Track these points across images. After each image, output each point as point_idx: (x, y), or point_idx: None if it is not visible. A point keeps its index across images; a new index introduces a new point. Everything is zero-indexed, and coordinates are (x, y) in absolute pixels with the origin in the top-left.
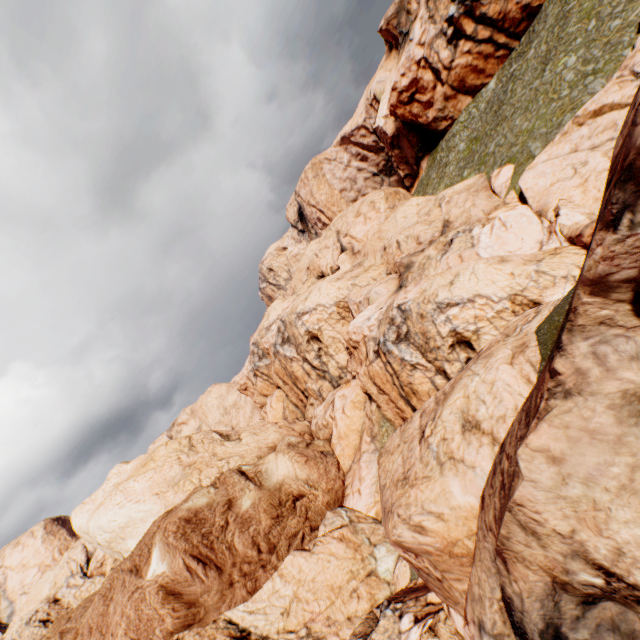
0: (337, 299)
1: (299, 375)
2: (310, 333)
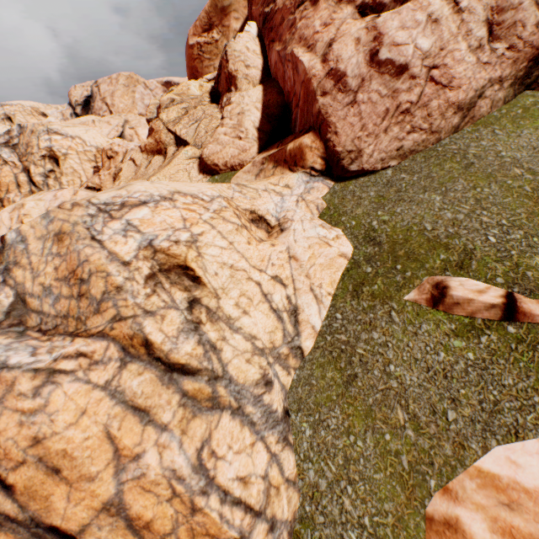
0: (102, 146)
1: (5, 181)
2: (52, 152)
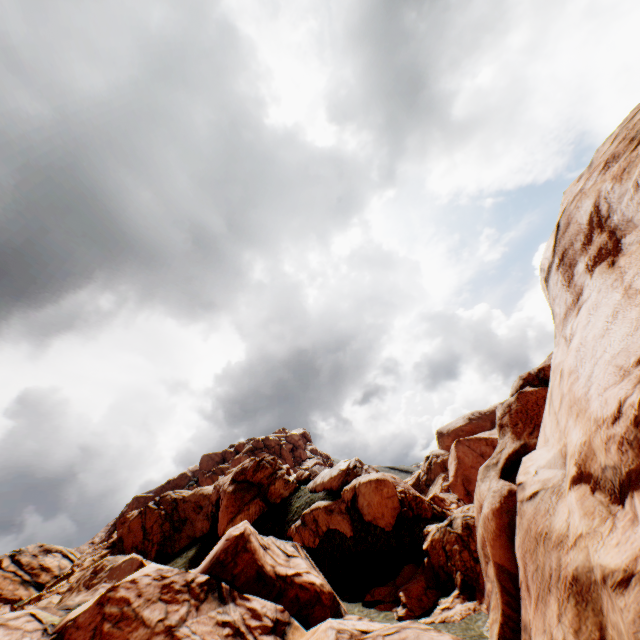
0: None
1: None
2: None
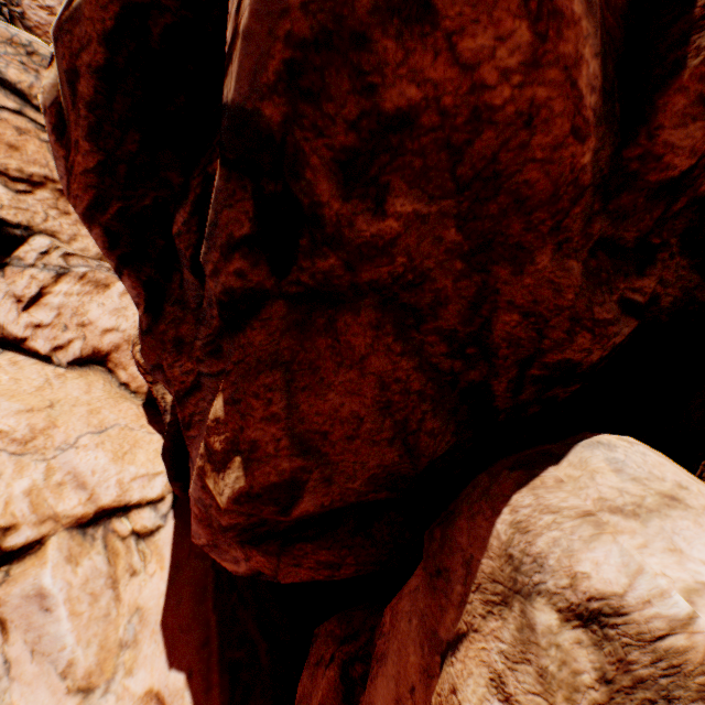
0: None
1: None
2: None
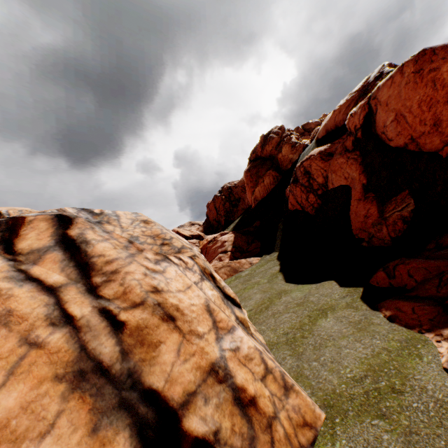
0: None
1: None
2: None
